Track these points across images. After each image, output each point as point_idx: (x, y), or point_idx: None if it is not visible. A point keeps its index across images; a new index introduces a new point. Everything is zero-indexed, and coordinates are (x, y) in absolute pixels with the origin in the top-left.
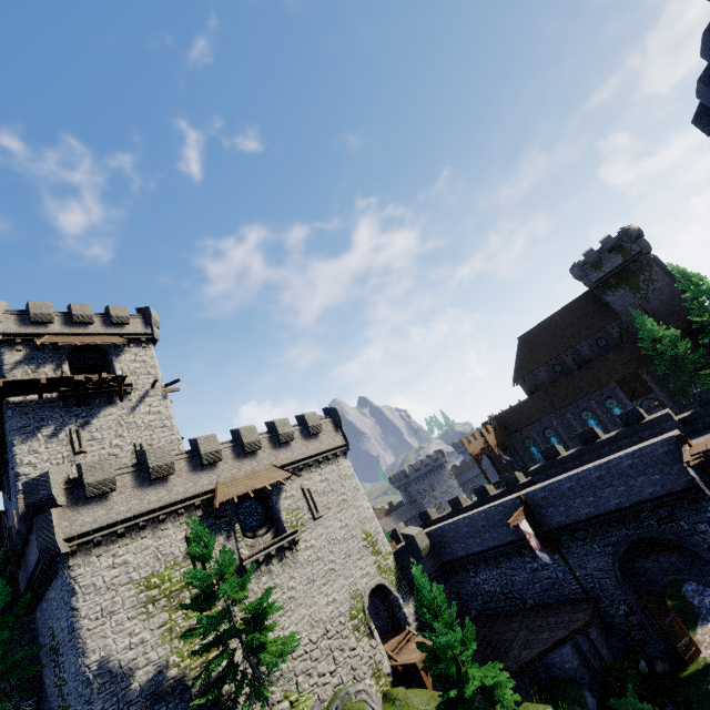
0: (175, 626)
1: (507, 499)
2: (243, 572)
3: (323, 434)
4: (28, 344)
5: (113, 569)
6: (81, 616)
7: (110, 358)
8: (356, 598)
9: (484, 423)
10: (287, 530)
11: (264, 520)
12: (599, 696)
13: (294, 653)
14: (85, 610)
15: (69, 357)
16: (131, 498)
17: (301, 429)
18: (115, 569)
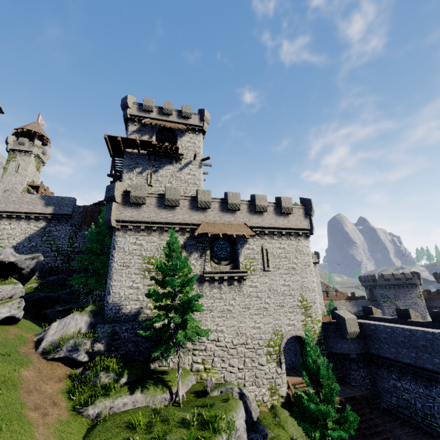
0: (156, 289)
1: None
2: (203, 280)
3: (292, 215)
4: (140, 122)
5: (134, 245)
6: (114, 261)
7: (177, 138)
8: (277, 335)
9: None
10: (241, 269)
11: (229, 257)
12: None
13: (218, 343)
14: (117, 259)
15: (158, 134)
16: (152, 212)
17: (275, 207)
18: (135, 246)
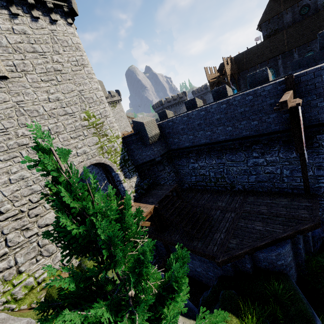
0: None
1: (265, 85)
2: None
3: None
4: None
5: None
6: None
7: None
8: None
9: (222, 63)
10: None
11: None
12: (296, 281)
13: None
14: None
15: None
16: None
17: None
18: None
